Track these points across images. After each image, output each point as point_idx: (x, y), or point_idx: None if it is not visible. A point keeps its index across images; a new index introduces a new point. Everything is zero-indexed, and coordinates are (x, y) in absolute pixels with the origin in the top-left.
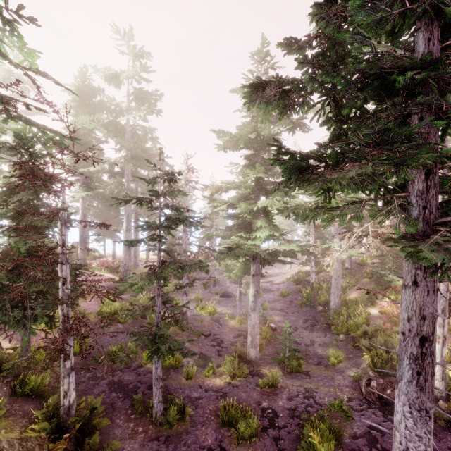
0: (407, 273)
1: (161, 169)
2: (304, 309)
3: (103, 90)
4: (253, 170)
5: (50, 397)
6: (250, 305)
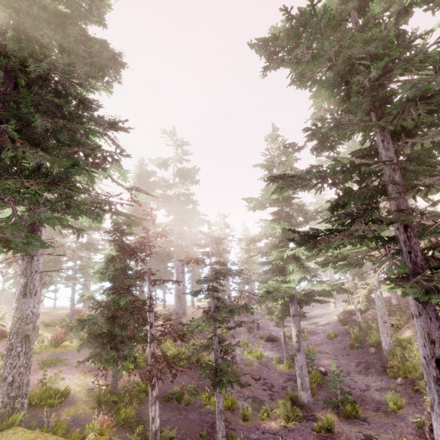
0: (412, 305)
1: (210, 236)
2: (354, 351)
3: (155, 172)
4: (279, 225)
5: (136, 427)
6: (294, 345)
